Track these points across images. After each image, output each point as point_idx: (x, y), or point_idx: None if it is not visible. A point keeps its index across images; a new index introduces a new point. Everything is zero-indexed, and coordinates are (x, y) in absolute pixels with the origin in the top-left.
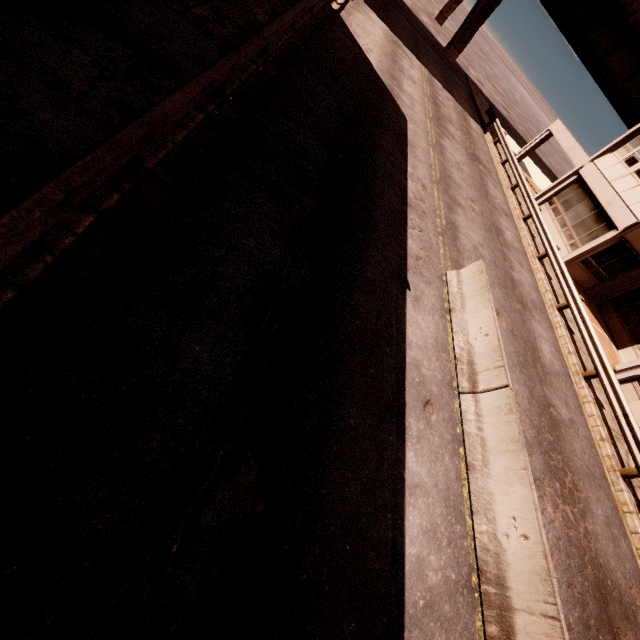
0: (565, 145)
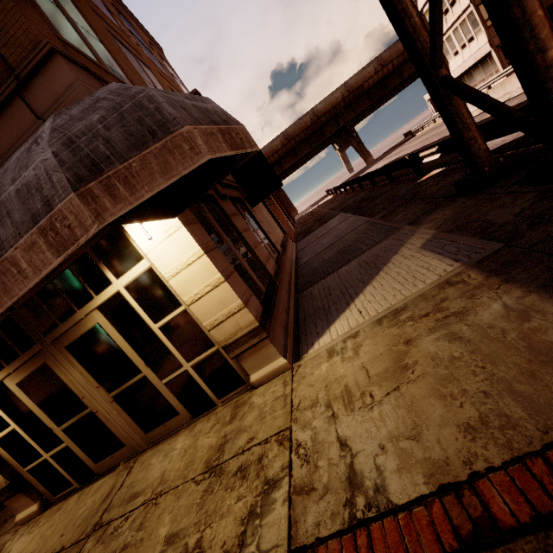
0: None
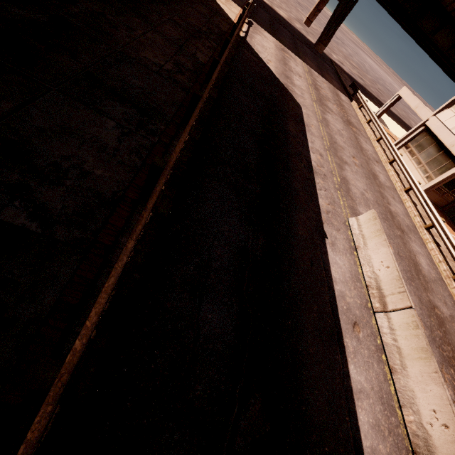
0: (412, 105)
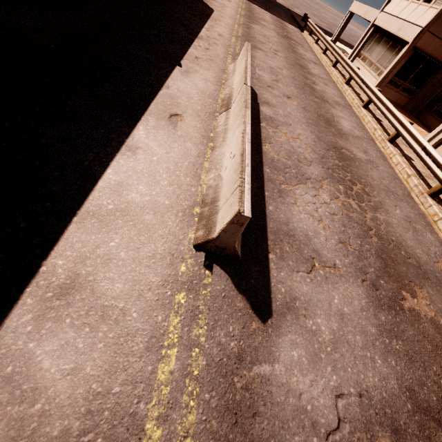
0: (361, 13)
